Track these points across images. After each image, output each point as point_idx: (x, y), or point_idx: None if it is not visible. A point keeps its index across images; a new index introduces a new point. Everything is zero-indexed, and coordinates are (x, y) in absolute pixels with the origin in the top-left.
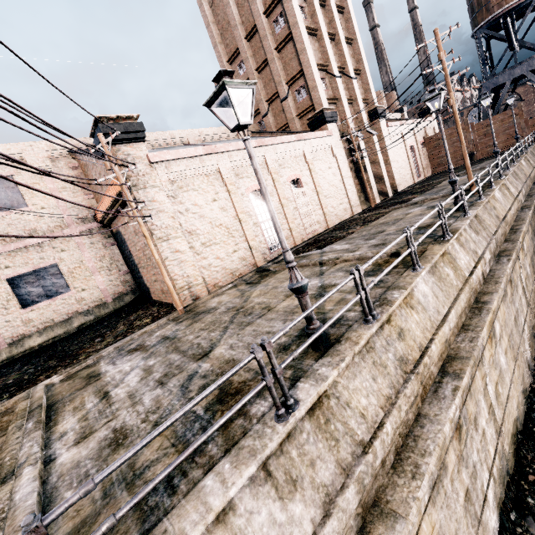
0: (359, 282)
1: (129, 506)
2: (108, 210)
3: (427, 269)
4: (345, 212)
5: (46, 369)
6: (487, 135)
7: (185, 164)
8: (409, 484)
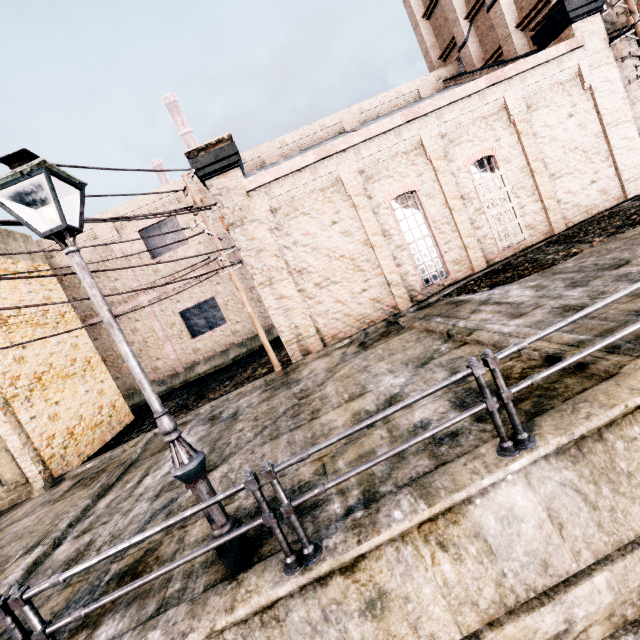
0: (259, 496)
1: None
2: None
3: (541, 453)
4: (603, 197)
5: (182, 407)
6: None
7: (291, 181)
8: None
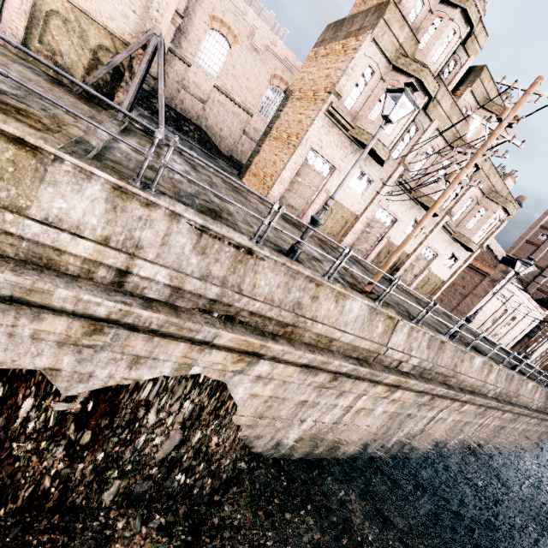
0: None
1: None
2: None
3: None
4: (504, 343)
5: None
6: None
7: (512, 287)
8: (542, 413)
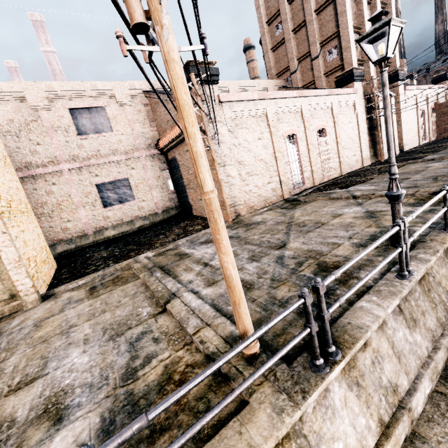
0: (447, 197)
1: (347, 295)
2: (173, 139)
3: None
4: (357, 163)
5: (131, 250)
6: None
7: (243, 106)
8: None
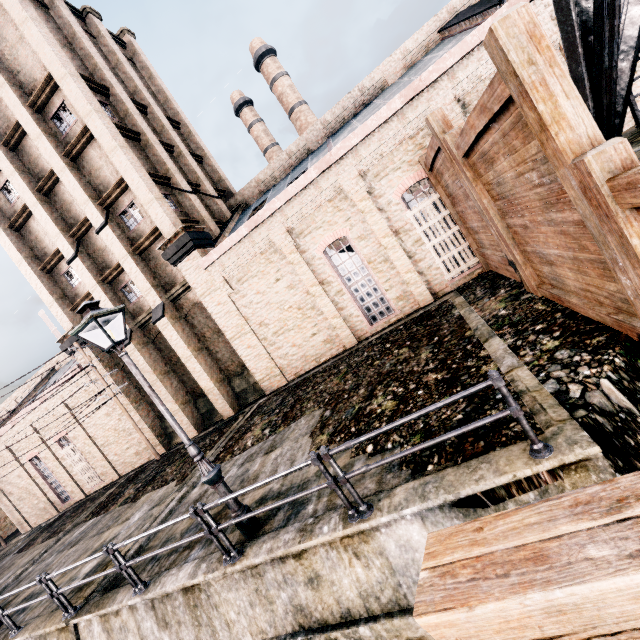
0: None
1: None
2: None
3: None
4: (138, 457)
5: None
6: (508, 201)
7: None
8: None
